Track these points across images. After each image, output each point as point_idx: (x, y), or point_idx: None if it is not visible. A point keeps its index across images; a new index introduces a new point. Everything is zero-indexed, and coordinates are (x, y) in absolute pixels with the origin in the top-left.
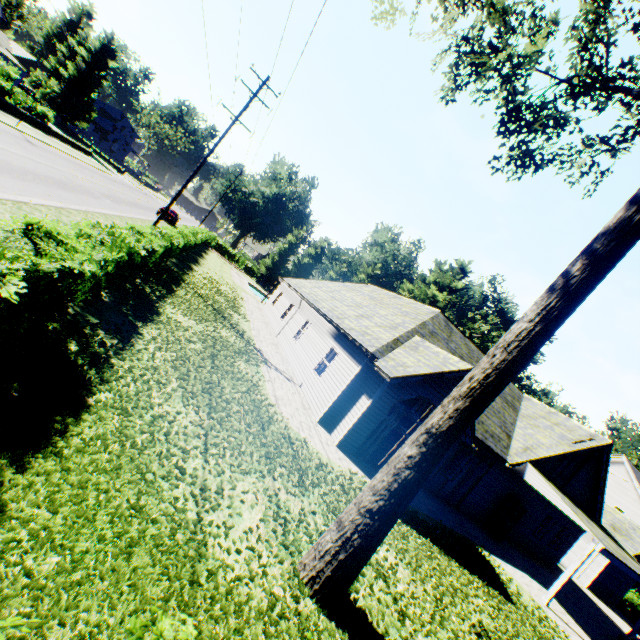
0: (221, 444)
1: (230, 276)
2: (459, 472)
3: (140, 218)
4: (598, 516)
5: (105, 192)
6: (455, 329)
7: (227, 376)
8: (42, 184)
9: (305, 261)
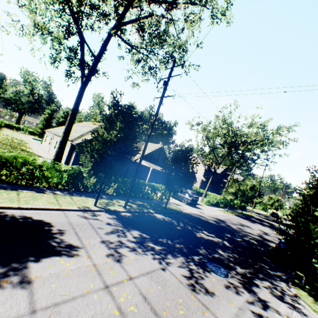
0: None
1: (19, 137)
2: None
3: None
4: None
5: None
6: None
7: None
8: None
9: (61, 120)
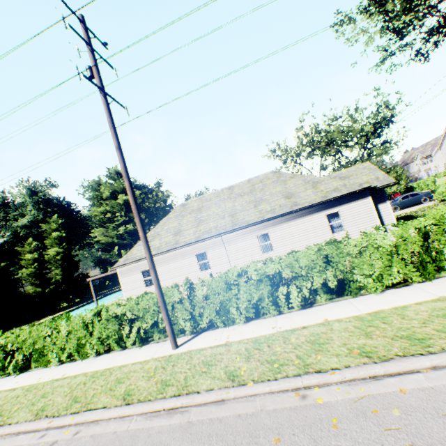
0: None
1: None
2: None
3: None
4: None
5: None
6: None
7: None
8: None
9: None
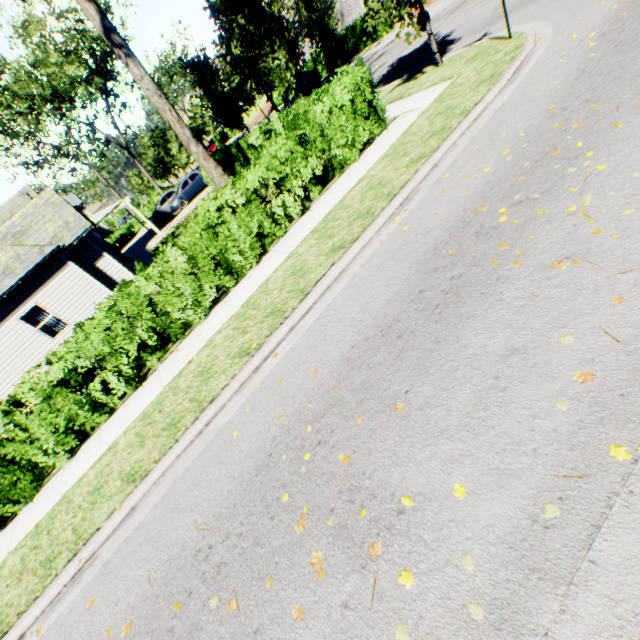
0: None
1: None
2: None
3: None
4: None
5: None
6: None
7: None
8: None
9: None
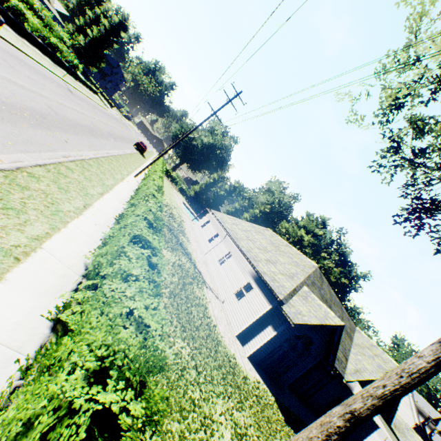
0: (203, 372)
1: (174, 198)
2: (313, 380)
3: (128, 153)
4: (390, 420)
5: (109, 131)
6: (324, 279)
7: (193, 304)
8: (84, 134)
9: (221, 193)
